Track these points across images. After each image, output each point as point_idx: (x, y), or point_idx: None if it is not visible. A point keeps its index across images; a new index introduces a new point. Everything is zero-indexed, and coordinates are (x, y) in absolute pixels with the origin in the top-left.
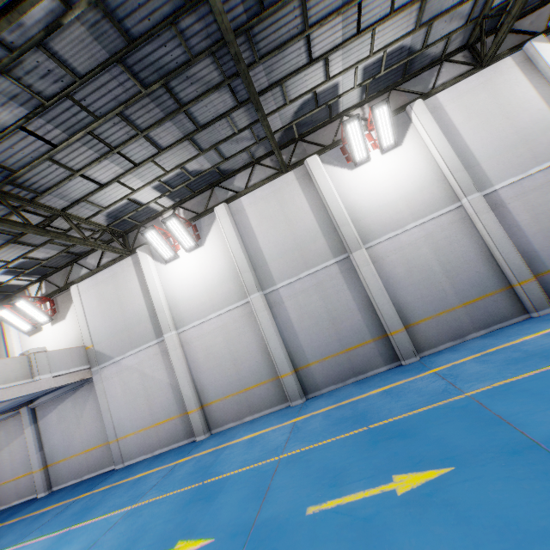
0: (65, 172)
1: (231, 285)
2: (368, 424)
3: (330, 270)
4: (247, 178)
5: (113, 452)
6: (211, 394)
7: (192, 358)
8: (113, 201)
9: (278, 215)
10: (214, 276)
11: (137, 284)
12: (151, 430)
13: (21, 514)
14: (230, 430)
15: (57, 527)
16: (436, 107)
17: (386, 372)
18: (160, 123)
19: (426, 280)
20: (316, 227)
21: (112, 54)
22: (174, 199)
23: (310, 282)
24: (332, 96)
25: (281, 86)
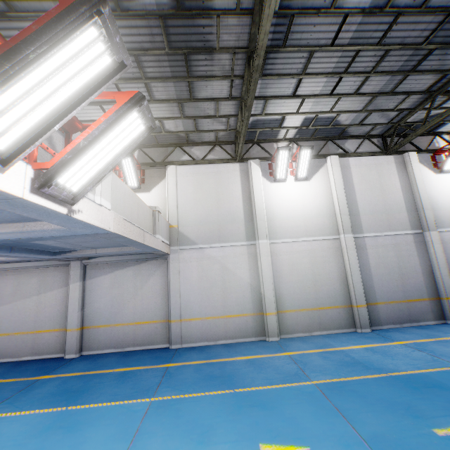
0: (298, 69)
1: (326, 220)
2: None
3: (407, 237)
4: (356, 145)
5: (172, 331)
6: (288, 304)
7: (277, 268)
8: (274, 112)
9: (376, 182)
10: (313, 208)
11: (239, 188)
12: (220, 321)
13: (70, 370)
14: (308, 339)
15: (203, 388)
16: None
17: (438, 325)
18: (388, 73)
19: None
20: (403, 202)
21: None
22: (296, 135)
23: (390, 241)
24: (449, 119)
25: None
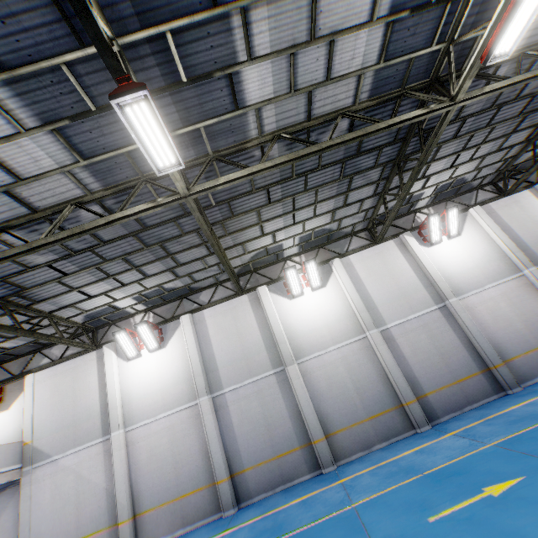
0: (66, 288)
1: (184, 386)
2: (281, 533)
3: (269, 379)
4: (210, 295)
5: None
6: (147, 502)
7: (135, 460)
8: (96, 306)
9: (232, 328)
10: (170, 376)
11: (95, 378)
12: None
13: None
14: None
15: None
16: (349, 264)
17: (309, 480)
18: (151, 263)
19: (342, 395)
20: (261, 341)
21: (130, 232)
22: (148, 305)
23: (252, 389)
24: (278, 249)
25: (242, 245)
